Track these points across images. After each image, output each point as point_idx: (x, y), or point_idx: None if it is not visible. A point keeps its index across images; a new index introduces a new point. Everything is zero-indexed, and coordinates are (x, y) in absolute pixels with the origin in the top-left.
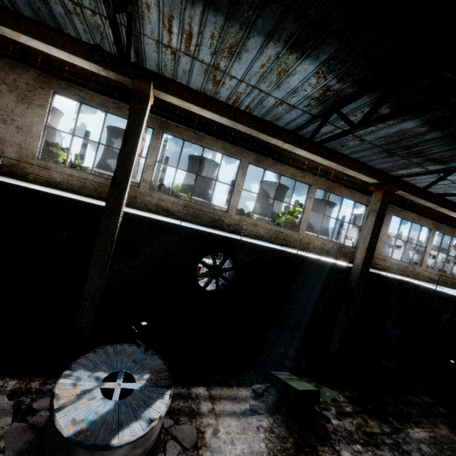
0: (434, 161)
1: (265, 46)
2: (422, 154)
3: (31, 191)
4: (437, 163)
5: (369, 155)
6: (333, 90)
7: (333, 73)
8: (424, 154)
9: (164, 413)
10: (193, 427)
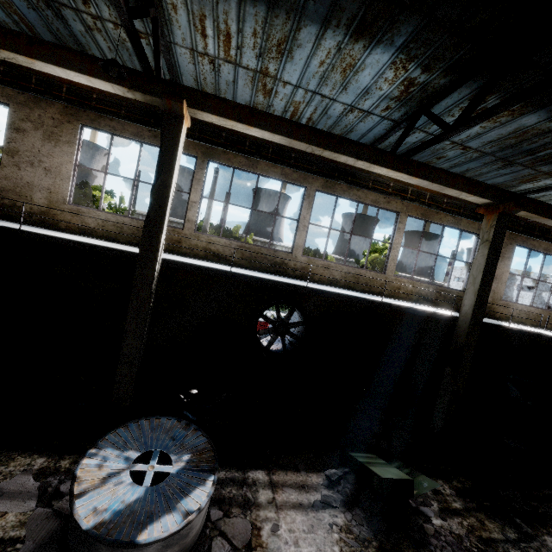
0: None
1: (321, 37)
2: None
3: (58, 240)
4: None
5: (477, 167)
6: (418, 84)
7: (416, 60)
8: None
9: (204, 504)
10: (247, 521)
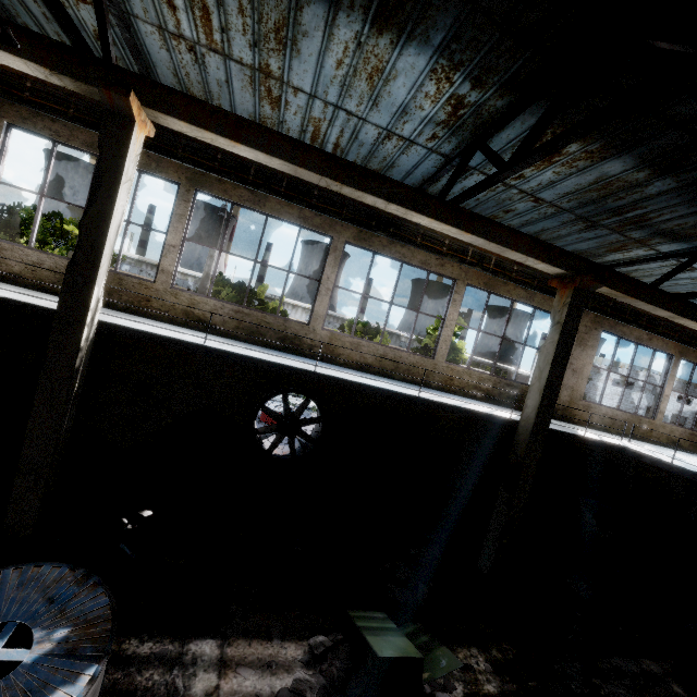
0: (668, 235)
1: (333, 22)
2: (645, 222)
3: None
4: (675, 239)
5: (554, 228)
6: (469, 105)
7: (462, 69)
8: (649, 224)
9: None
10: None
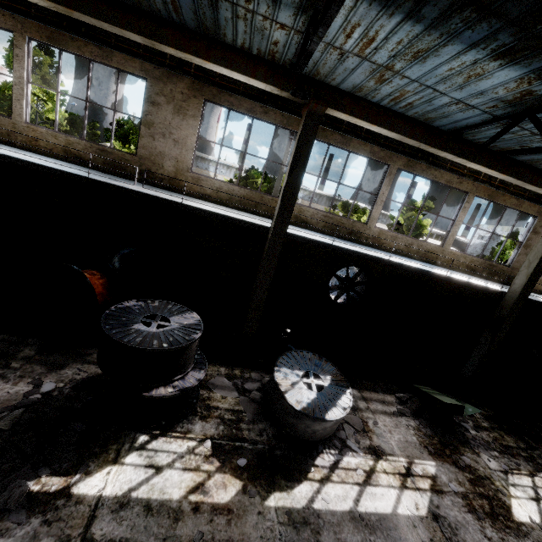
0: None
1: (463, 53)
2: None
3: (207, 212)
4: None
5: None
6: (535, 95)
7: None
8: None
9: (351, 405)
10: (358, 417)
